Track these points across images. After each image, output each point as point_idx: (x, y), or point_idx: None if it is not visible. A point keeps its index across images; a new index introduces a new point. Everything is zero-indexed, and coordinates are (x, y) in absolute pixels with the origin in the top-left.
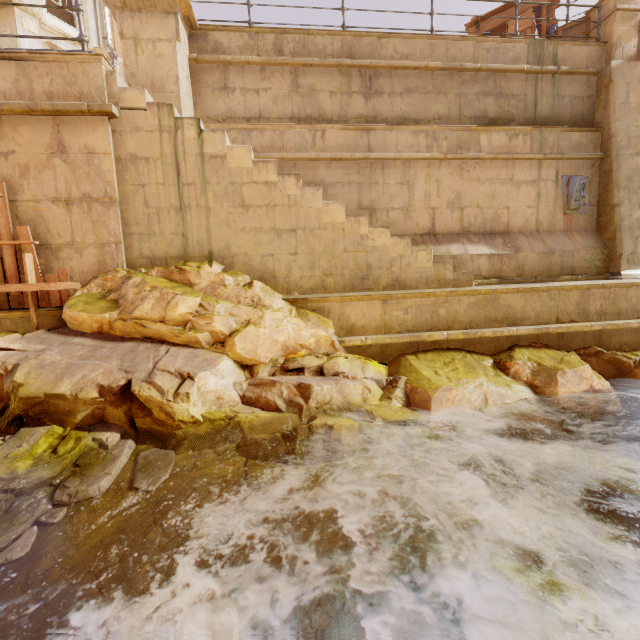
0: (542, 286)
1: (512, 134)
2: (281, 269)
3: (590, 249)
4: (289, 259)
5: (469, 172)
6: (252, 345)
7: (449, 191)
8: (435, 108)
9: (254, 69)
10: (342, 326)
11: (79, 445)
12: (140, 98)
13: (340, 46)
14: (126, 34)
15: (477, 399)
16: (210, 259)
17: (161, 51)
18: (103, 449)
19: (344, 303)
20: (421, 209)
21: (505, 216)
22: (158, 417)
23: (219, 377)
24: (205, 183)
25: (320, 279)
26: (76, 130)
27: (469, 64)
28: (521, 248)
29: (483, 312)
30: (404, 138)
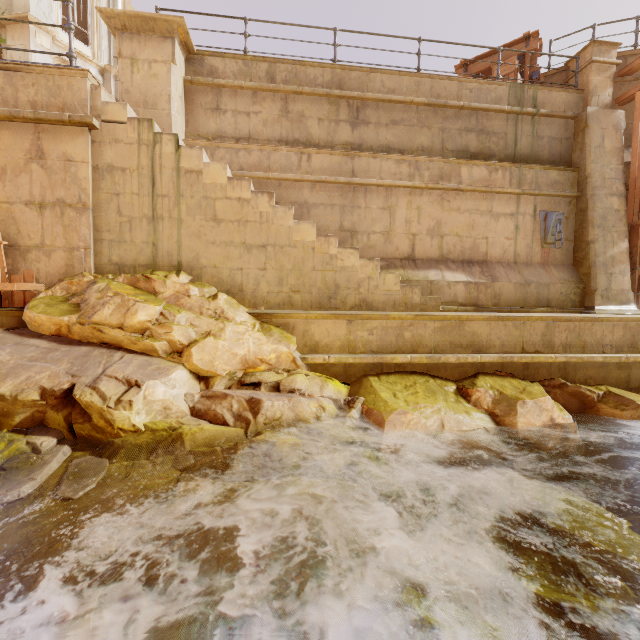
0: (507, 315)
1: (492, 169)
2: (249, 283)
3: (566, 283)
4: (258, 274)
5: (449, 202)
6: (210, 357)
7: (429, 219)
8: (419, 140)
9: (246, 93)
10: (306, 343)
11: (10, 448)
12: (122, 112)
13: (330, 78)
14: (124, 54)
15: (433, 424)
16: (179, 269)
17: (156, 71)
18: (35, 453)
19: (309, 320)
20: (401, 234)
21: (484, 246)
22: (97, 424)
23: (169, 387)
24: (179, 196)
25: (287, 295)
26: (56, 138)
27: (452, 102)
28: (498, 278)
29: (448, 337)
30: (387, 166)
